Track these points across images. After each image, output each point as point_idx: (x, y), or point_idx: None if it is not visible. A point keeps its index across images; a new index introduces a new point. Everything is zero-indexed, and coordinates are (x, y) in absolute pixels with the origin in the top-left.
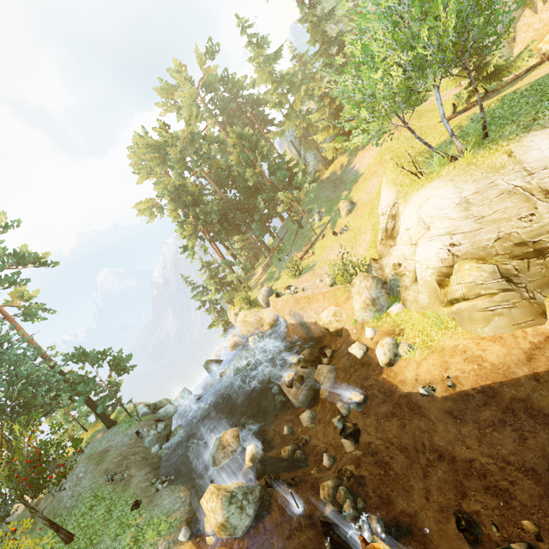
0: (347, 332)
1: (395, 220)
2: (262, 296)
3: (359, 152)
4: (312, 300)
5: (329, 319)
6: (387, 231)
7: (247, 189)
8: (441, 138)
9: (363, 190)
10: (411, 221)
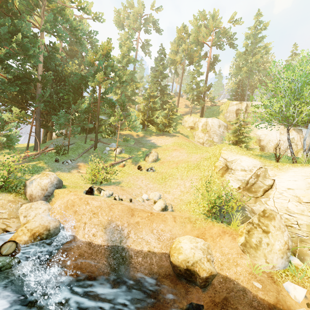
0: (233, 282)
1: (257, 178)
2: (46, 181)
3: (154, 136)
4: (157, 218)
5: (200, 254)
6: (247, 183)
7: (74, 86)
8: (255, 152)
9: (165, 154)
10: (294, 184)
